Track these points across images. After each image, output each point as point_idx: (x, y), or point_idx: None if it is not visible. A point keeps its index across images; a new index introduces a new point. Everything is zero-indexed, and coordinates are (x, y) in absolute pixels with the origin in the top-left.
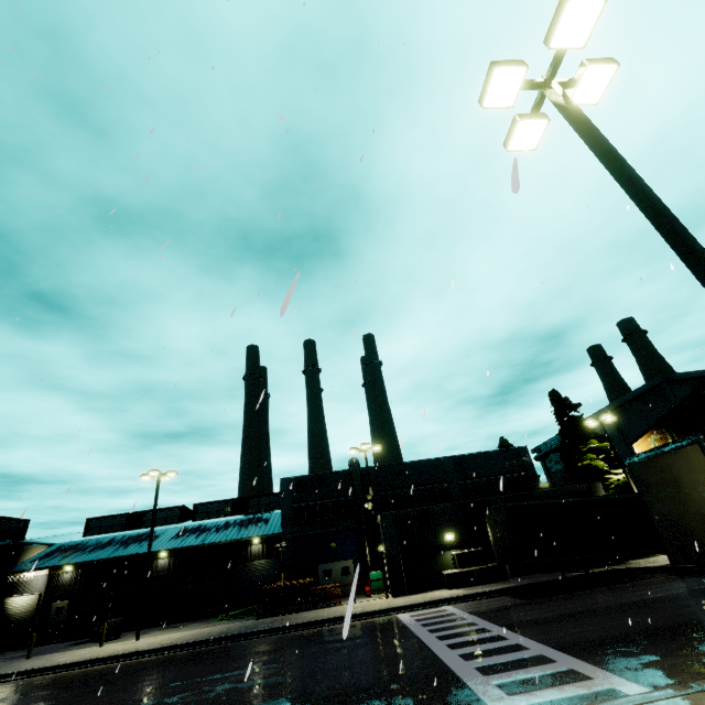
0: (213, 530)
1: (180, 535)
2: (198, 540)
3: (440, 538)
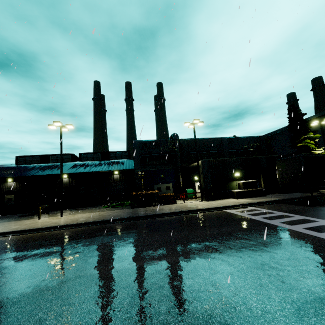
0: (93, 166)
1: (74, 167)
2: (86, 170)
3: (231, 174)
